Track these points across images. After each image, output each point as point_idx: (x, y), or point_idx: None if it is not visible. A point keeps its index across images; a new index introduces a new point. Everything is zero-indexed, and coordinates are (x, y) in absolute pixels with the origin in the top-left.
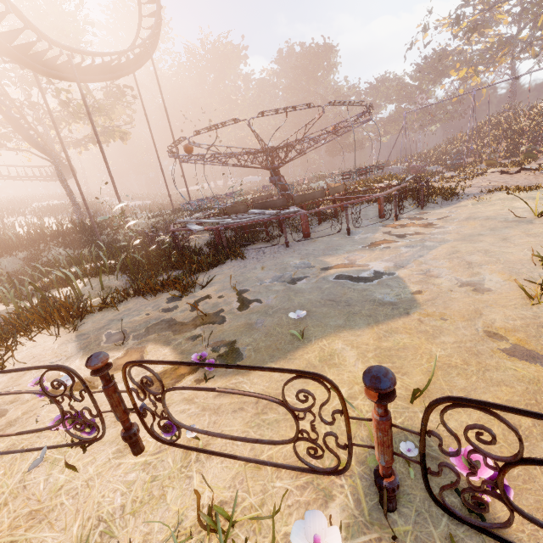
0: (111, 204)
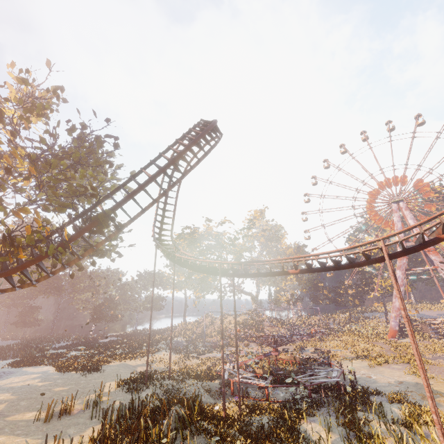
0: None
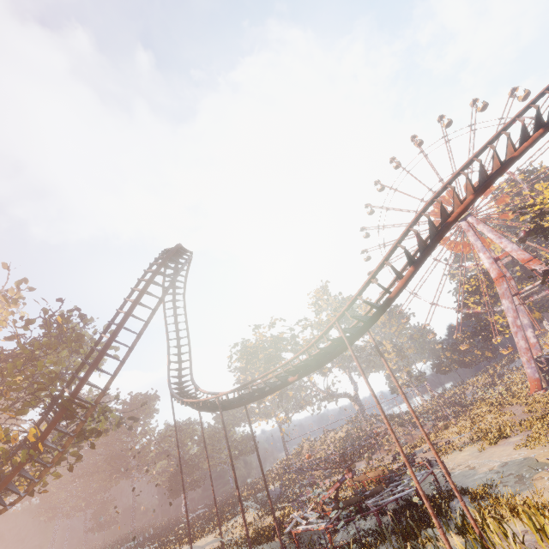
0: None
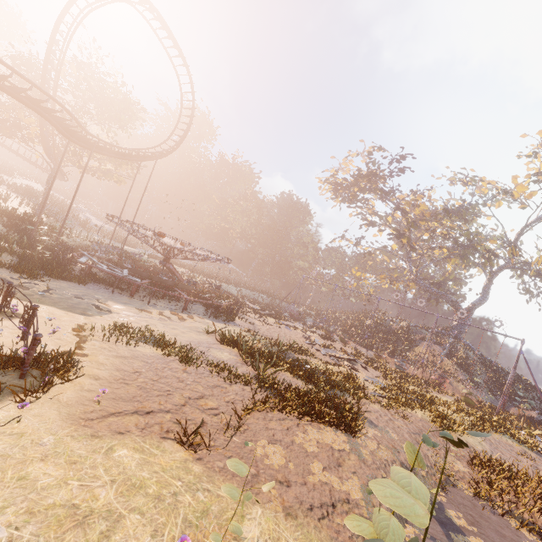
0: (77, 214)
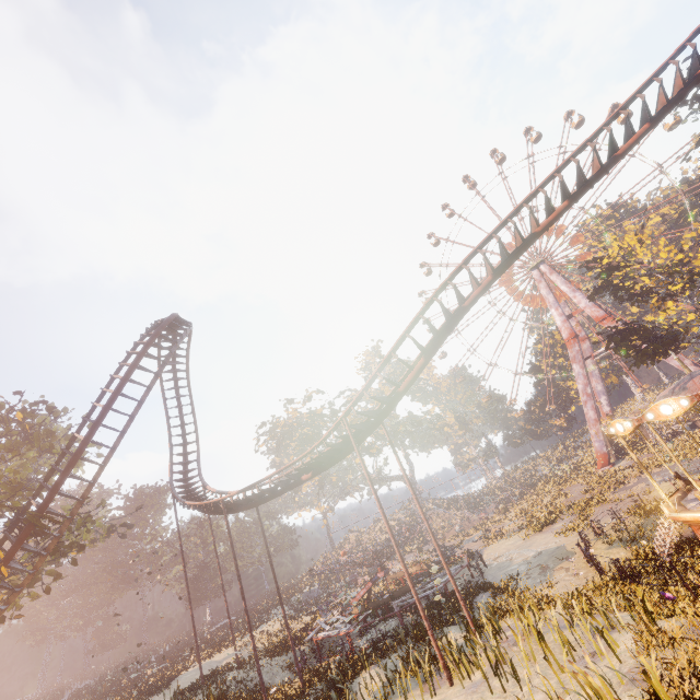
0: None
